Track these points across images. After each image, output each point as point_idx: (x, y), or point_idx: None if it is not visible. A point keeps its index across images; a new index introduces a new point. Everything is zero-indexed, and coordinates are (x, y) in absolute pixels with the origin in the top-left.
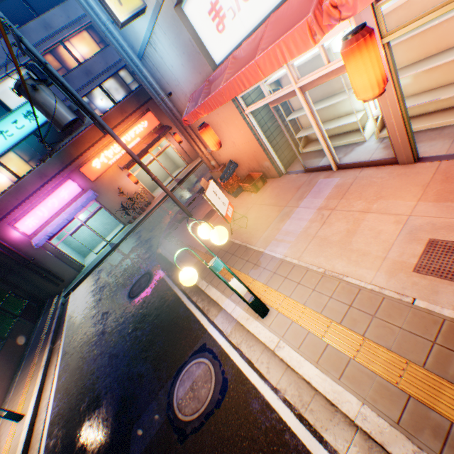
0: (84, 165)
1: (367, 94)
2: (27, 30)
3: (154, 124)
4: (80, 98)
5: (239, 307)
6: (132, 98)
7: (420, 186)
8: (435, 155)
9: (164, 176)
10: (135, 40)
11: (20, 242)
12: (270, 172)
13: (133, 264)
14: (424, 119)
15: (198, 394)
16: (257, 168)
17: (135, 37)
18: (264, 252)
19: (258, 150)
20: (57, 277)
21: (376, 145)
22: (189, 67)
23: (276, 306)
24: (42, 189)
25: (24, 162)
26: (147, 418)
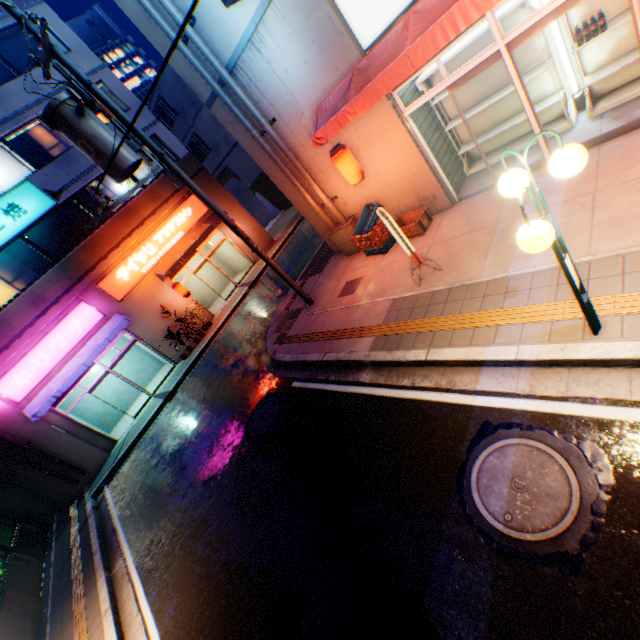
0: (103, 278)
1: None
2: (4, 92)
3: (201, 211)
4: (143, 134)
5: (527, 345)
6: (166, 179)
7: None
8: None
9: (219, 288)
10: (223, 45)
11: (4, 416)
12: (436, 204)
13: (227, 400)
14: None
15: (543, 489)
16: (414, 204)
17: (226, 40)
18: (508, 275)
19: (421, 170)
20: (74, 468)
21: (595, 123)
22: (318, 64)
23: (607, 312)
24: (39, 322)
25: (4, 283)
26: (449, 576)
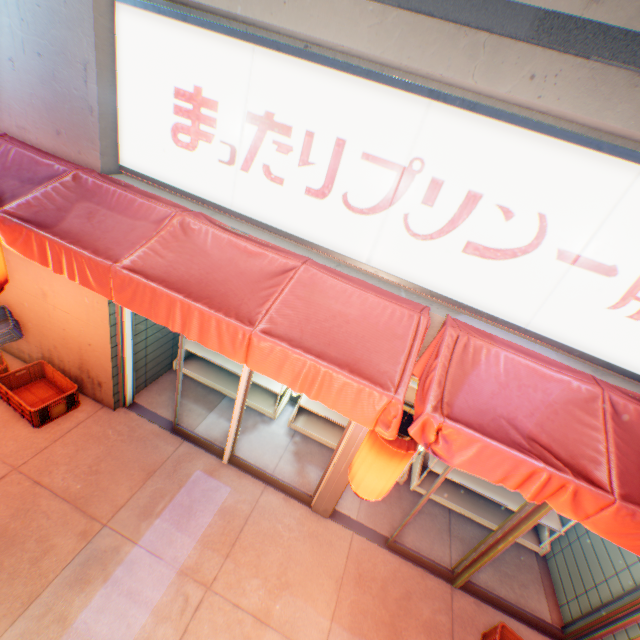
0: None
1: (370, 496)
2: None
3: None
4: None
5: None
6: None
7: (335, 578)
8: (349, 515)
9: None
10: None
11: None
12: (101, 391)
13: None
14: (340, 434)
15: None
16: (75, 366)
17: None
18: None
19: (104, 348)
20: None
21: (287, 438)
22: (35, 90)
23: None
24: None
25: None
26: None
